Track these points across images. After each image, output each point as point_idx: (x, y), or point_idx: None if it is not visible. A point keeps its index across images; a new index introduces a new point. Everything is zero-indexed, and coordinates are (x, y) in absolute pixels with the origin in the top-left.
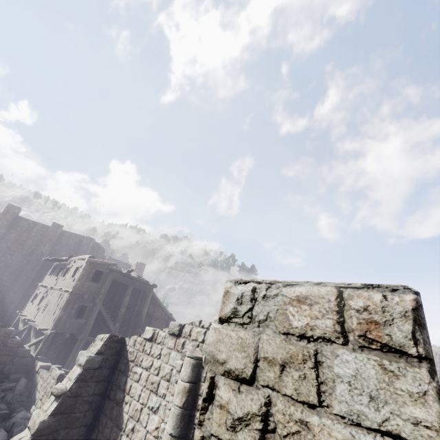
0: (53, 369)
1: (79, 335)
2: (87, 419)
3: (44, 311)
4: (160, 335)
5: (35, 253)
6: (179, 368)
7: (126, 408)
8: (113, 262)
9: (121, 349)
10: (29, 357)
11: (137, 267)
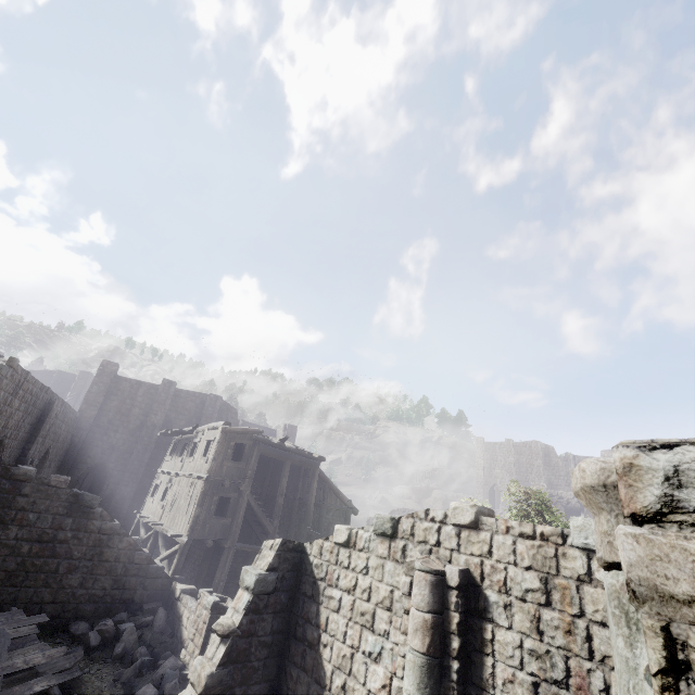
0: (203, 594)
1: (225, 542)
2: (269, 671)
3: (172, 509)
4: (361, 537)
5: (145, 426)
6: (406, 590)
7: (327, 653)
8: (257, 429)
9: (300, 561)
10: (164, 578)
11: (286, 432)
